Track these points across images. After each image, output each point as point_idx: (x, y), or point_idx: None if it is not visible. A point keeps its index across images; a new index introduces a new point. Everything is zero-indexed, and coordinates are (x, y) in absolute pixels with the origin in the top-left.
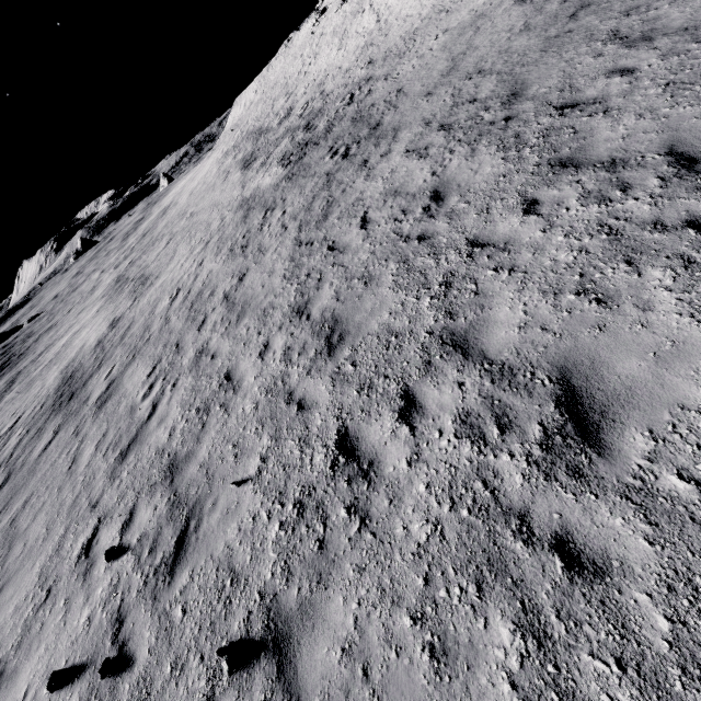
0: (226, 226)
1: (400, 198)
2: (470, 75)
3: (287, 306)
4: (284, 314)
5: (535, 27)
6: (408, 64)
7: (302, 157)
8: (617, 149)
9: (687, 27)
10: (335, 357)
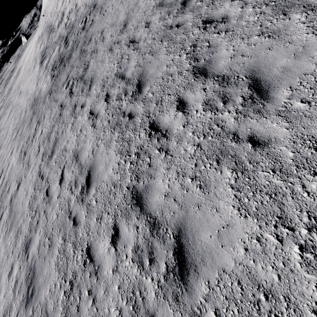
0: (25, 121)
1: (77, 166)
2: (129, 41)
3: (24, 236)
4: (22, 244)
5: (165, 5)
6: (111, 1)
7: (57, 75)
8: (159, 207)
9: (224, 75)
10: (26, 311)
